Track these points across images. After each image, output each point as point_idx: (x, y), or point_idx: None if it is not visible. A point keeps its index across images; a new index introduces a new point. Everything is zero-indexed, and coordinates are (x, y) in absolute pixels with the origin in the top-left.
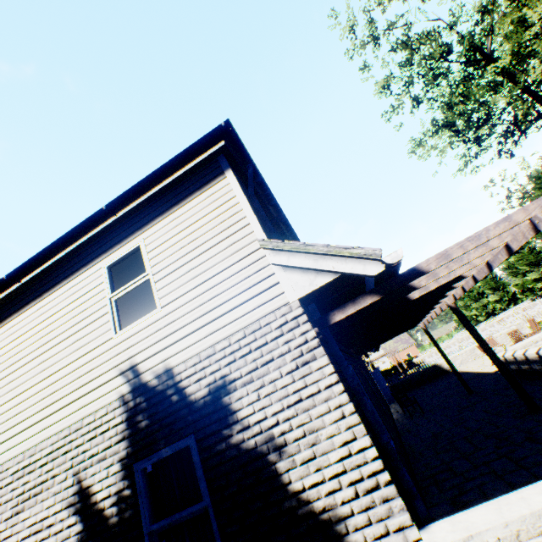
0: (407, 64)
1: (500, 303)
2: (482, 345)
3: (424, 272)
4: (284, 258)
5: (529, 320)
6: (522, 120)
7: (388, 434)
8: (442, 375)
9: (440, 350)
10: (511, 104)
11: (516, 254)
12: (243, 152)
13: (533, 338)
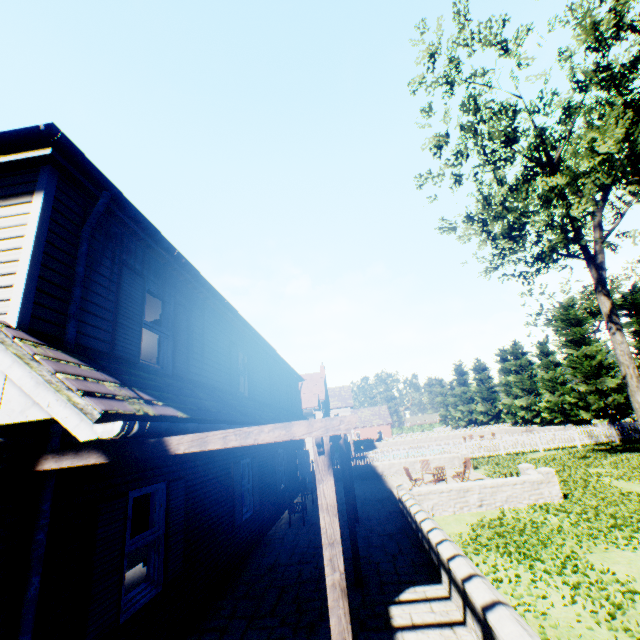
0: (470, 132)
1: (483, 416)
2: (346, 496)
3: (171, 451)
4: (9, 361)
5: (466, 458)
6: (547, 253)
7: (160, 579)
8: (372, 478)
9: (350, 466)
10: (550, 229)
11: (516, 374)
12: (90, 174)
13: (442, 487)
